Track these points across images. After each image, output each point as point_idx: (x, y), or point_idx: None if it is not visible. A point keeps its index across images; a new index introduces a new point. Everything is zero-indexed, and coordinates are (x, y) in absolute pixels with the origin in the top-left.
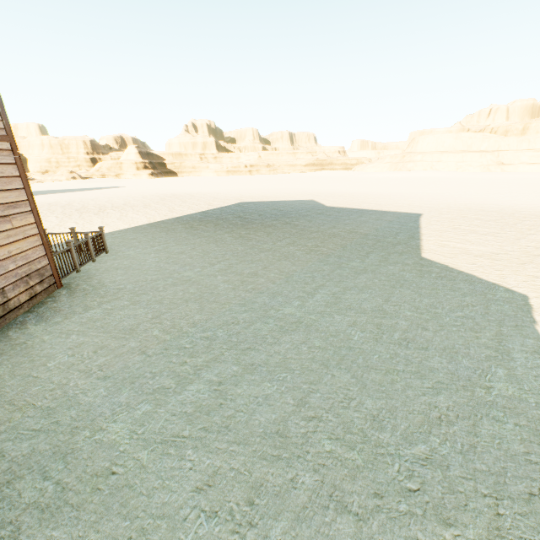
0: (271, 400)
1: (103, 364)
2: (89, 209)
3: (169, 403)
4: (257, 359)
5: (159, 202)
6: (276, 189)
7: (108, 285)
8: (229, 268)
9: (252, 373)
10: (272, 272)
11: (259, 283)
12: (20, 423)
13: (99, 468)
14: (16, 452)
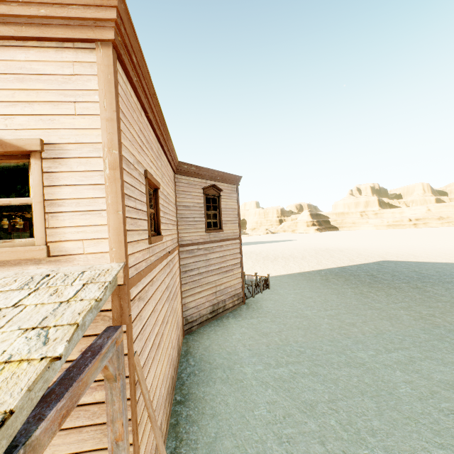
0: (316, 391)
1: (250, 344)
2: (269, 257)
3: (269, 370)
4: (321, 371)
5: (312, 255)
6: (435, 247)
7: (264, 308)
8: (335, 315)
9: (314, 376)
10: (367, 326)
11: (351, 331)
12: (221, 353)
13: (239, 378)
14: (218, 361)
